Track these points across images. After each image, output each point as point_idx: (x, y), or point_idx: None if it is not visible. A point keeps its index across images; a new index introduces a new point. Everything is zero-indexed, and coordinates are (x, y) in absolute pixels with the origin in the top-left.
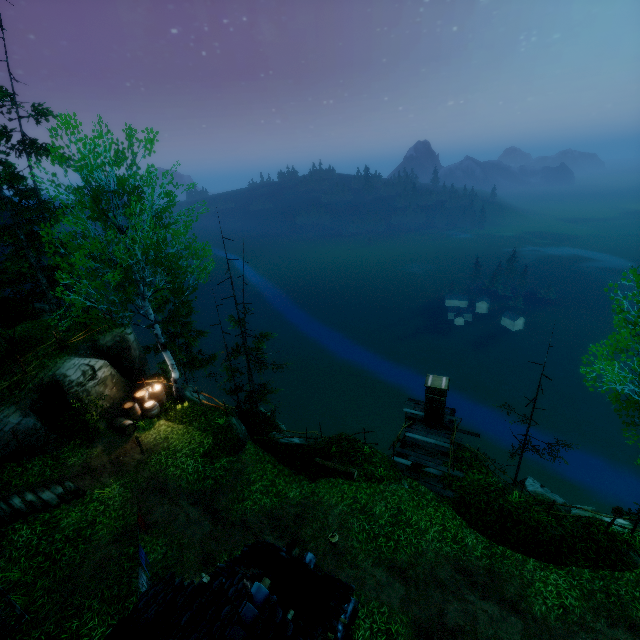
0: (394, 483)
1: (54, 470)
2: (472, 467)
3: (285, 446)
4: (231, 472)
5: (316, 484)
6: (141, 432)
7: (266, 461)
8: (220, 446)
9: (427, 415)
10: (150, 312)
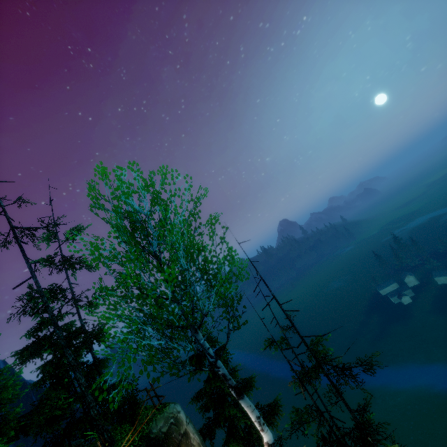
0: None
1: None
2: None
3: None
4: None
5: None
6: None
7: None
8: None
9: None
10: (206, 346)
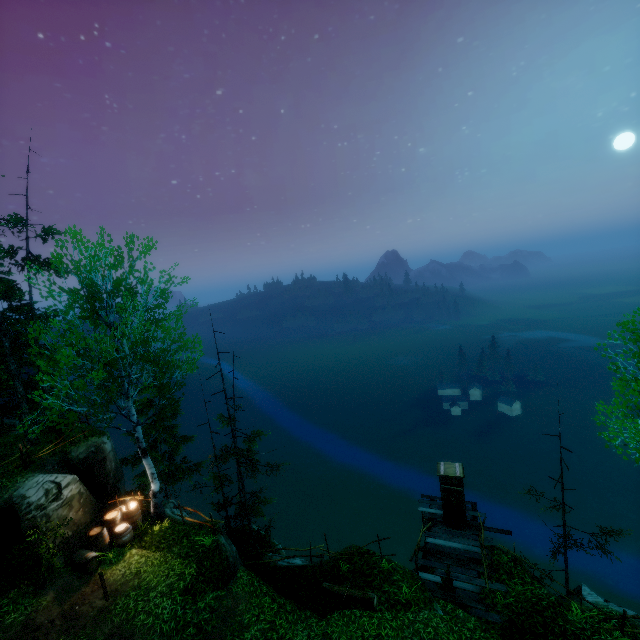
0: (424, 608)
1: None
2: (513, 576)
3: (285, 570)
4: (219, 613)
5: (327, 621)
6: (107, 567)
7: (263, 593)
8: (205, 576)
9: (446, 512)
10: (133, 412)
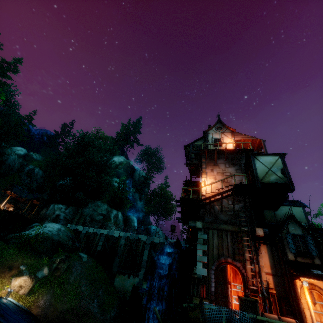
0: None
1: None
2: None
3: None
4: None
5: None
6: None
7: None
8: None
9: None
10: None
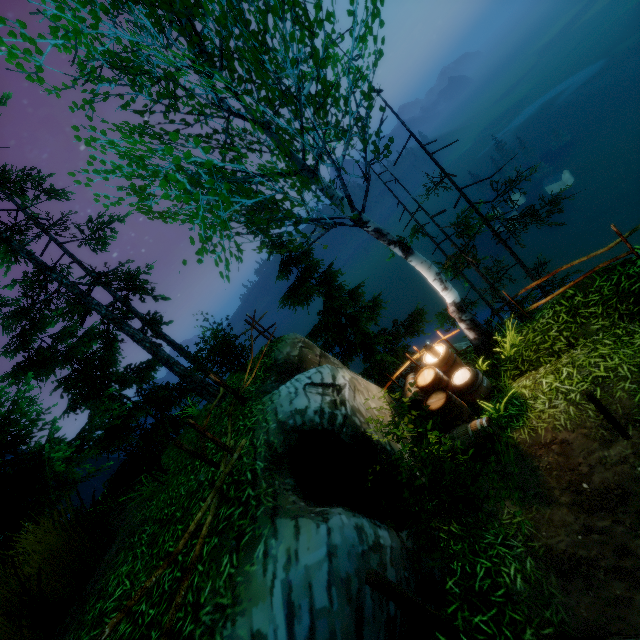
0: None
1: (520, 638)
2: None
3: None
4: None
5: None
6: (519, 424)
7: None
8: None
9: None
10: (338, 196)
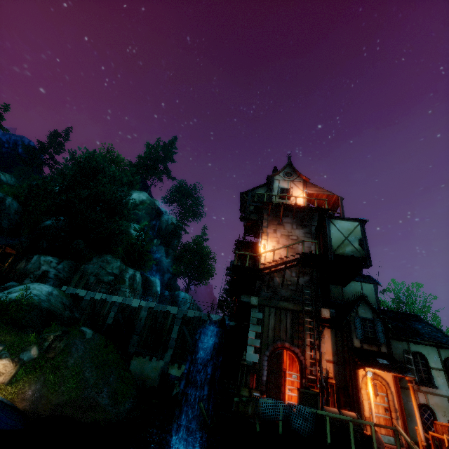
0: None
1: None
2: None
3: None
4: None
5: None
6: None
7: None
8: None
9: None
10: None
